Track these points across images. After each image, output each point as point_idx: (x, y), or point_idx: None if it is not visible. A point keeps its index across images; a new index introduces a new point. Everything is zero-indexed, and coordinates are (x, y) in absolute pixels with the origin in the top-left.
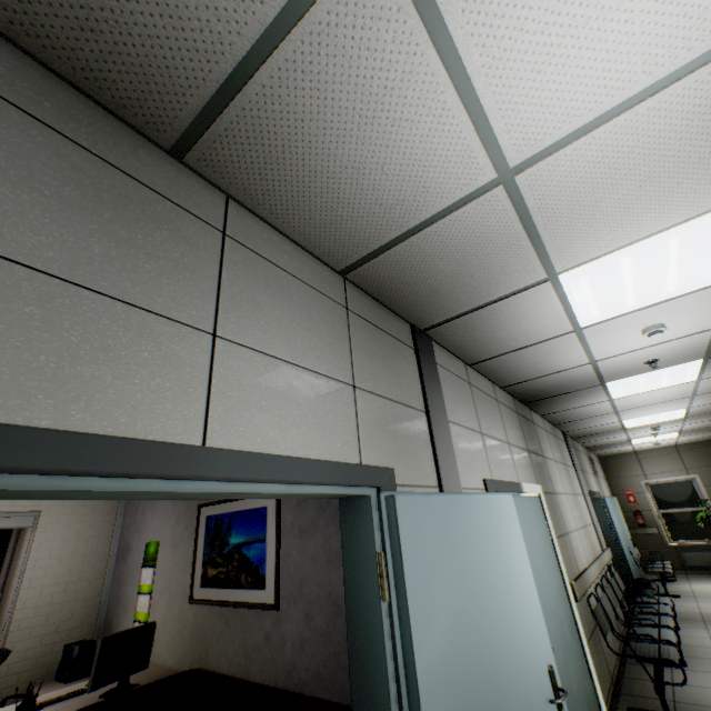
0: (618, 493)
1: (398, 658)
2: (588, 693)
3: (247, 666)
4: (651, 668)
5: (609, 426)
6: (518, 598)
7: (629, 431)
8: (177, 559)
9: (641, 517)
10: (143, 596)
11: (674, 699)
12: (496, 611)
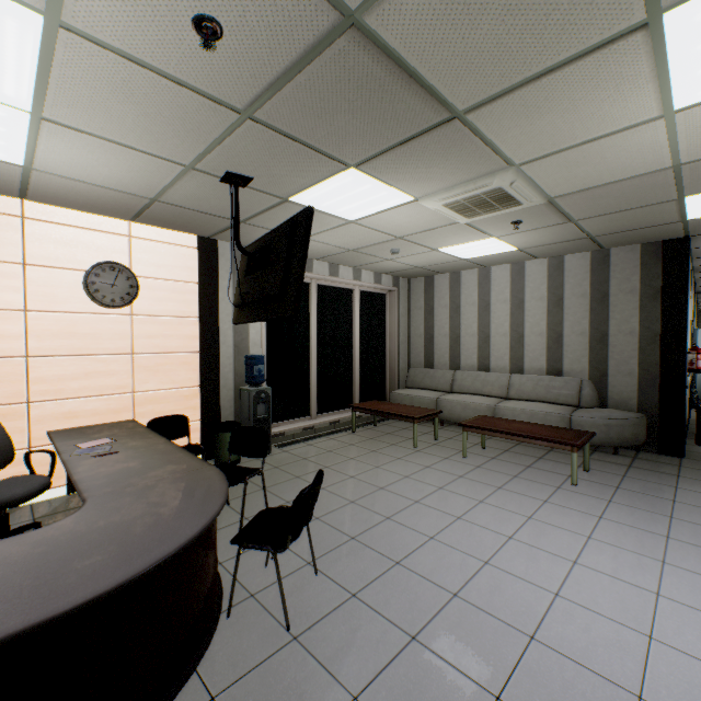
0: None
1: None
2: None
3: None
4: None
5: None
6: None
7: None
8: None
9: None
10: None
11: None
12: None
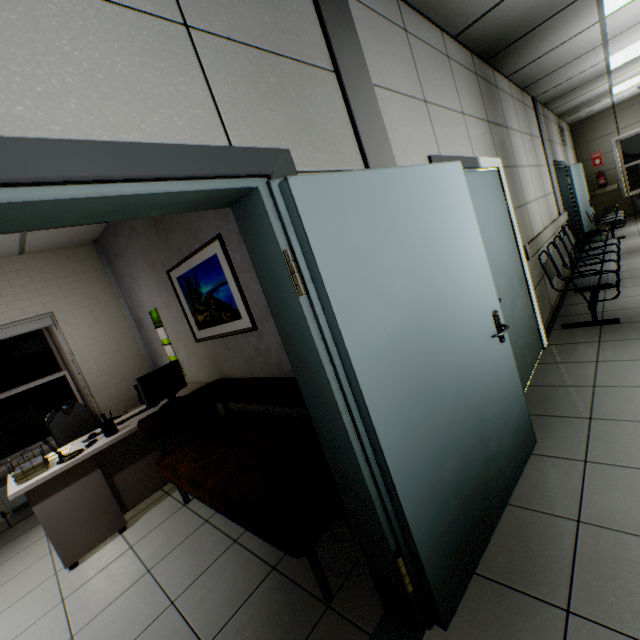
0: (584, 161)
1: (327, 340)
2: (529, 324)
3: (251, 370)
4: (587, 295)
5: (590, 72)
6: (464, 264)
7: (613, 75)
8: (174, 317)
9: (603, 178)
10: (167, 346)
11: (603, 311)
12: (438, 280)
